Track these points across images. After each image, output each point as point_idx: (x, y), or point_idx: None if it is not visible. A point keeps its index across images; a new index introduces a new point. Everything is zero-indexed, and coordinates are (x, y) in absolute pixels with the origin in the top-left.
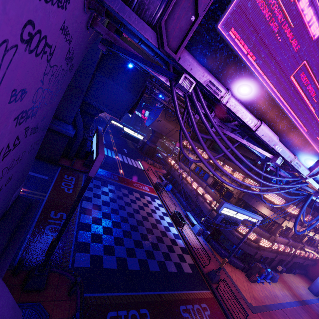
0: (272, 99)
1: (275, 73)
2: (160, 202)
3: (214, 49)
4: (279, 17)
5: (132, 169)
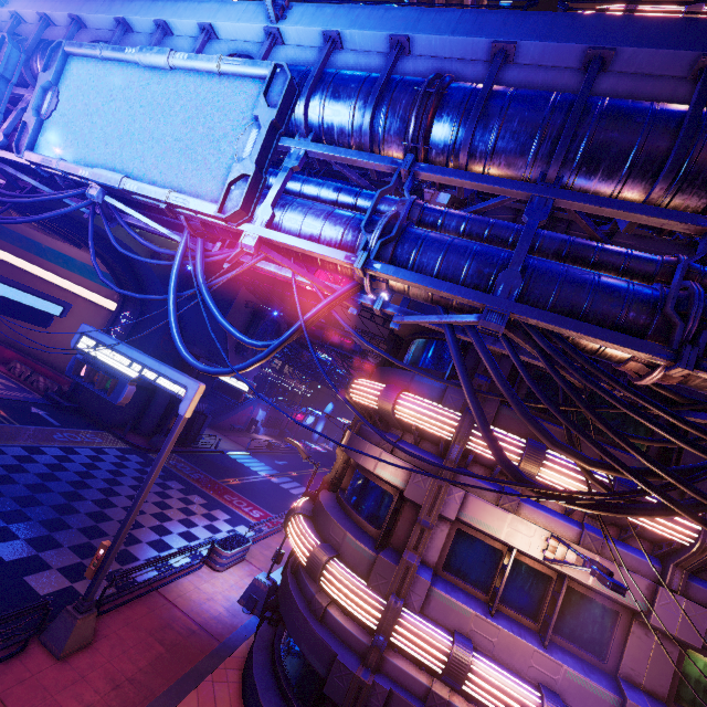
0: None
1: None
2: (250, 535)
3: None
4: None
5: (281, 494)
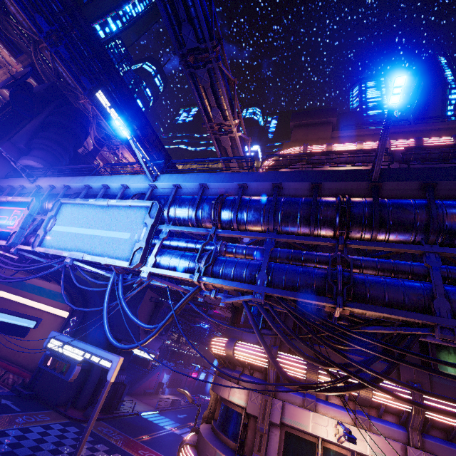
0: None
1: None
2: None
3: None
4: None
5: None
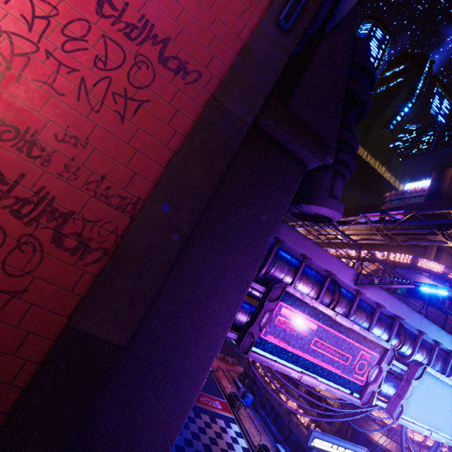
0: (305, 358)
1: (301, 347)
2: (238, 428)
3: (264, 345)
4: (293, 327)
5: None
